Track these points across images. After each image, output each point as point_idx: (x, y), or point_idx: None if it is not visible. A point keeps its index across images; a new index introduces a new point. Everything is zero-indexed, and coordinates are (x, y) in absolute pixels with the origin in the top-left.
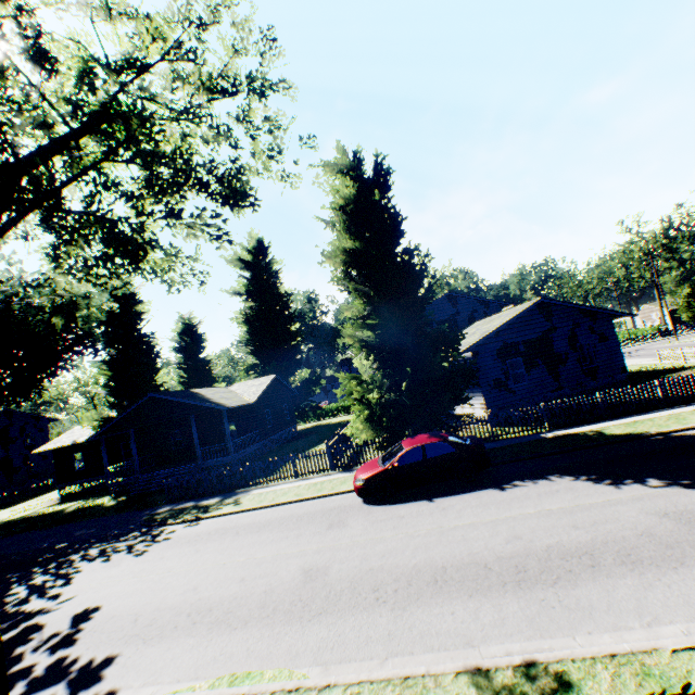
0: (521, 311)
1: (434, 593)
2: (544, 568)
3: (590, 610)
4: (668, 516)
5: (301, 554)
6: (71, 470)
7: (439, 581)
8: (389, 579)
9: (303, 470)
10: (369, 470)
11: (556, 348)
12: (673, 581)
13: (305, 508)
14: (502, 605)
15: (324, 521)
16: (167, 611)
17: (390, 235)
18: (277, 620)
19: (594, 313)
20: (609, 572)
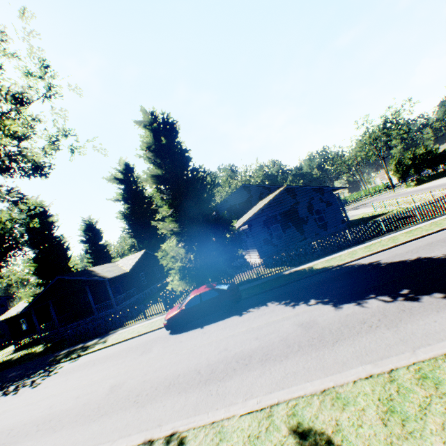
0: (275, 195)
1: (164, 393)
2: (224, 369)
3: (226, 394)
4: (302, 325)
5: (116, 375)
6: (20, 330)
7: (171, 384)
8: (148, 386)
9: (153, 312)
10: (171, 313)
11: (300, 214)
12: (275, 369)
13: (138, 341)
14: (190, 396)
15: (141, 350)
16: (27, 425)
17: (180, 162)
18: (79, 423)
19: (322, 189)
20: (251, 367)
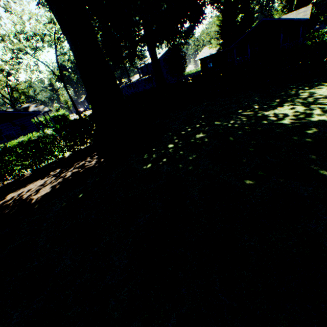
0: None
1: None
2: None
3: None
4: None
5: None
6: (206, 68)
7: None
8: None
9: None
10: None
11: None
12: None
13: None
14: None
15: None
16: None
17: None
18: None
19: None
20: None
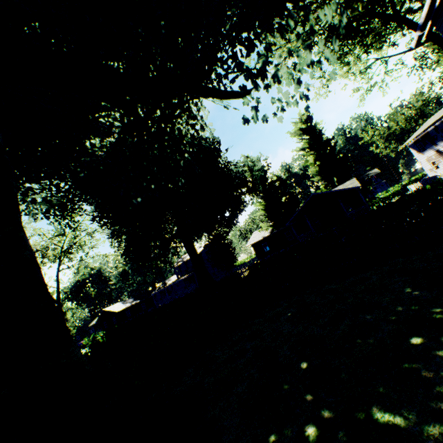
0: None
1: None
2: None
3: None
4: None
5: None
6: (263, 252)
7: None
8: None
9: None
10: None
11: None
12: None
13: None
14: None
15: None
16: None
17: None
18: None
19: None
20: None
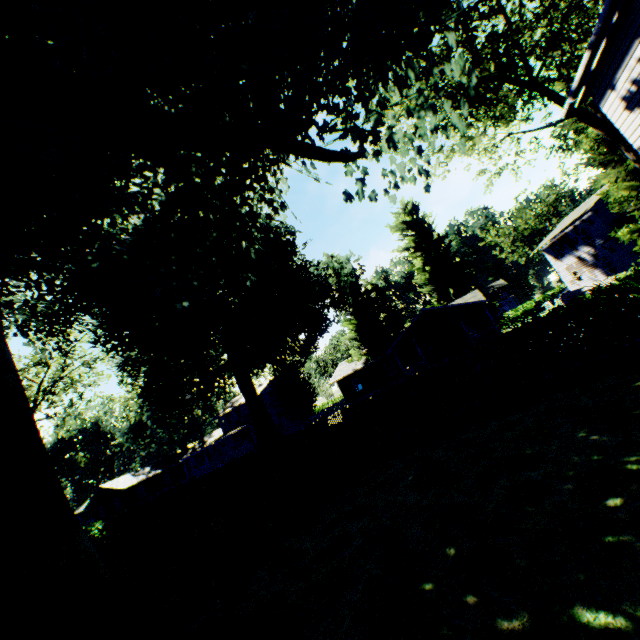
0: None
1: None
2: None
3: None
4: None
5: None
6: (353, 392)
7: None
8: None
9: None
10: None
11: None
12: None
13: None
14: None
15: None
16: None
17: None
18: None
19: None
20: None
